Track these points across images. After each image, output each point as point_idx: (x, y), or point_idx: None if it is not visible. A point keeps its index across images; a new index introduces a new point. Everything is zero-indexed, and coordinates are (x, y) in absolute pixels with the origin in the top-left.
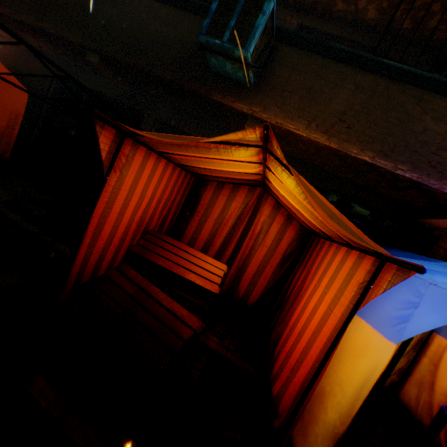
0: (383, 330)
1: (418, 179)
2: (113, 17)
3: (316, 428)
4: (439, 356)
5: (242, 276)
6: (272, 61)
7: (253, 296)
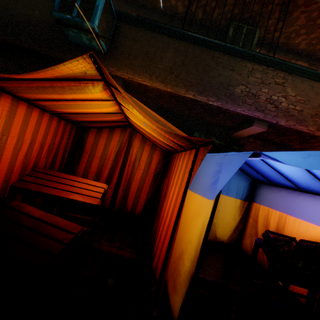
0: (207, 194)
1: (222, 106)
2: None
3: (180, 278)
4: (257, 215)
5: (128, 195)
6: (117, 35)
7: (139, 207)
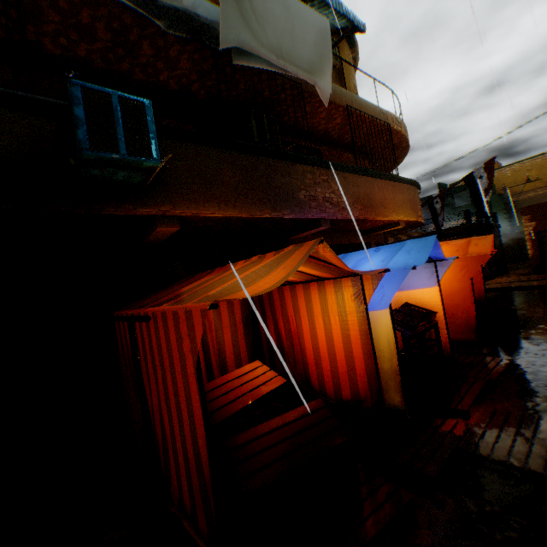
0: (376, 308)
1: (296, 216)
2: None
3: (384, 381)
4: None
5: (227, 369)
6: None
7: None
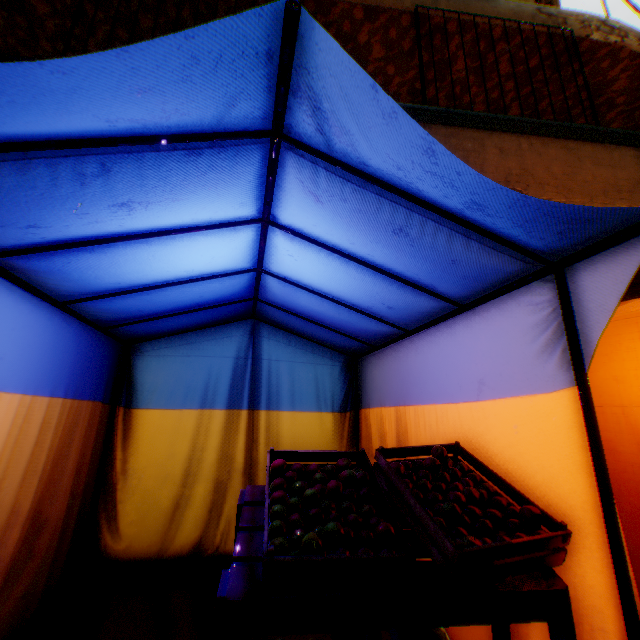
0: None
1: None
2: None
3: None
4: (371, 437)
5: None
6: None
7: None
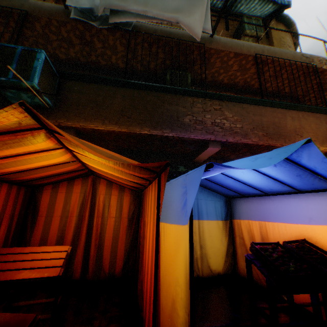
0: (181, 221)
1: (177, 135)
2: None
3: None
4: (241, 231)
5: (103, 252)
6: (62, 90)
7: (118, 263)
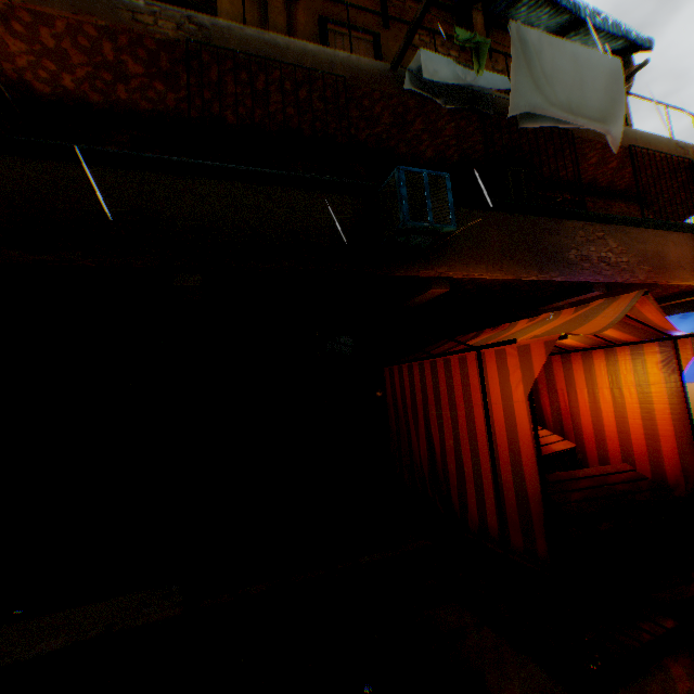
0: (690, 379)
1: (565, 279)
2: (206, 214)
3: None
4: None
5: None
6: None
7: None
